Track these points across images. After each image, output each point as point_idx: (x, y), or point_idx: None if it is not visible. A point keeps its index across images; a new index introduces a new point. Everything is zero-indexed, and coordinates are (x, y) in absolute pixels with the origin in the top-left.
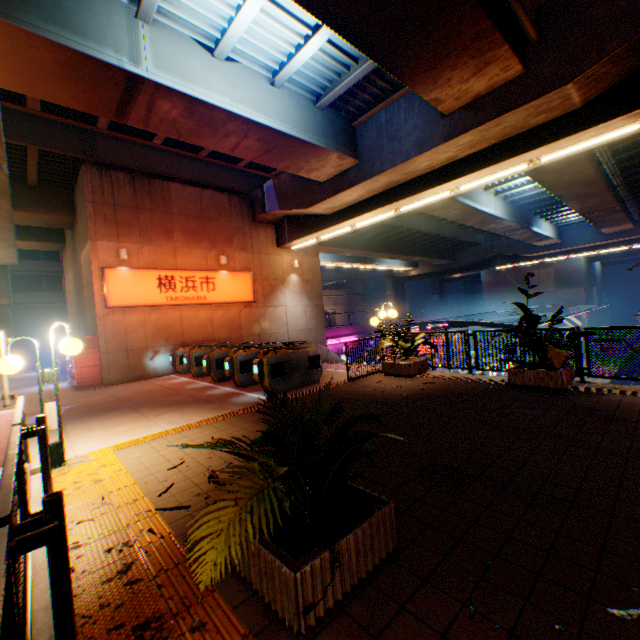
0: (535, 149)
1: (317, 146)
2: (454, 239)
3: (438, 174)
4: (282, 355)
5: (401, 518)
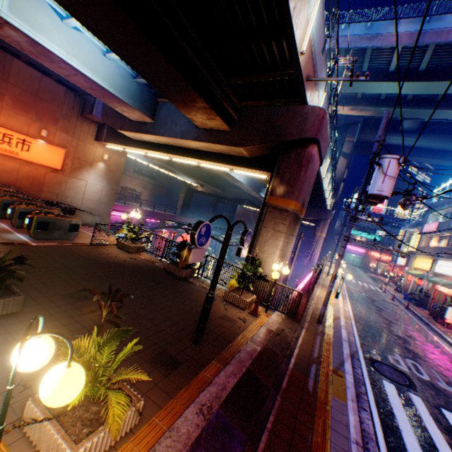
0: (230, 165)
1: (127, 103)
2: (226, 180)
3: (193, 152)
4: (51, 218)
5: (37, 305)
